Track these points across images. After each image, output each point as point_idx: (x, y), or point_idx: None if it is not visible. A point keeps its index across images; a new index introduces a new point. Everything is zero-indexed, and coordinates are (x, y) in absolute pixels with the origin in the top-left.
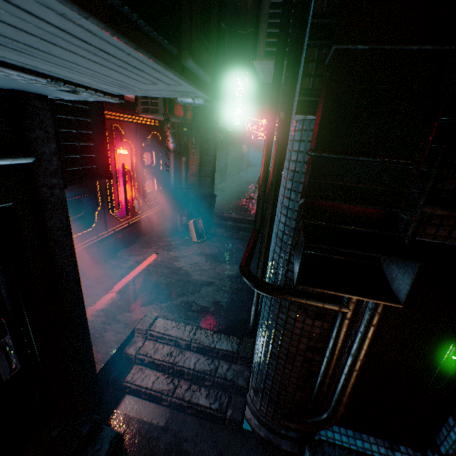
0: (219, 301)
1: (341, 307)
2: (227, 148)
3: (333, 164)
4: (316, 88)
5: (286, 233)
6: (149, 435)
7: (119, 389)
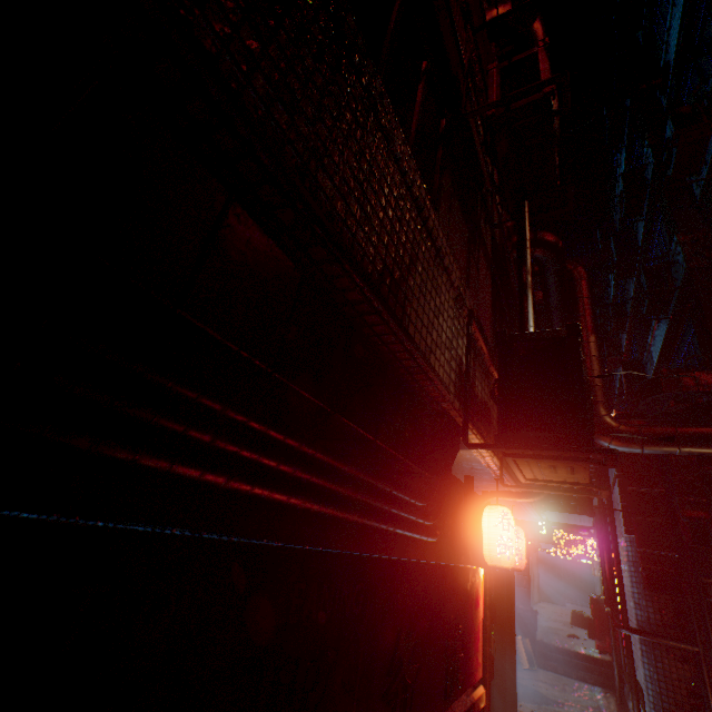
0: None
1: (692, 645)
2: None
3: (647, 553)
4: (630, 525)
5: (640, 598)
6: None
7: None
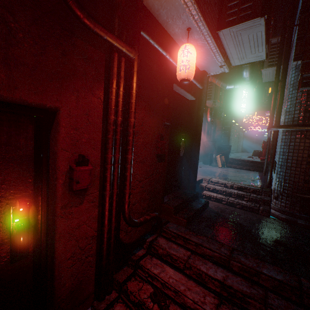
0: (243, 180)
1: None
2: (231, 133)
3: (309, 63)
4: (300, 53)
5: (291, 107)
6: (219, 208)
7: (199, 196)
